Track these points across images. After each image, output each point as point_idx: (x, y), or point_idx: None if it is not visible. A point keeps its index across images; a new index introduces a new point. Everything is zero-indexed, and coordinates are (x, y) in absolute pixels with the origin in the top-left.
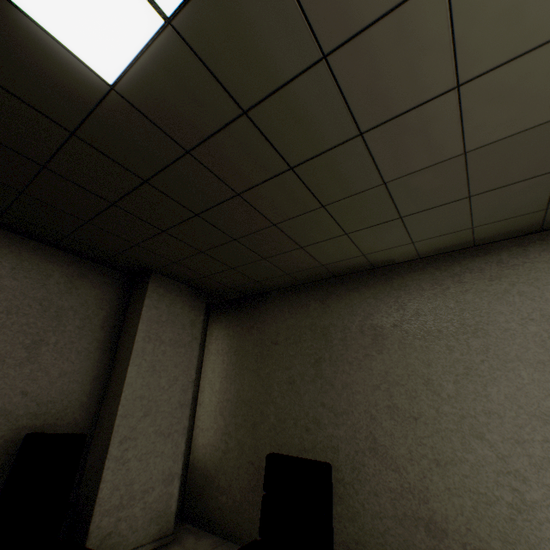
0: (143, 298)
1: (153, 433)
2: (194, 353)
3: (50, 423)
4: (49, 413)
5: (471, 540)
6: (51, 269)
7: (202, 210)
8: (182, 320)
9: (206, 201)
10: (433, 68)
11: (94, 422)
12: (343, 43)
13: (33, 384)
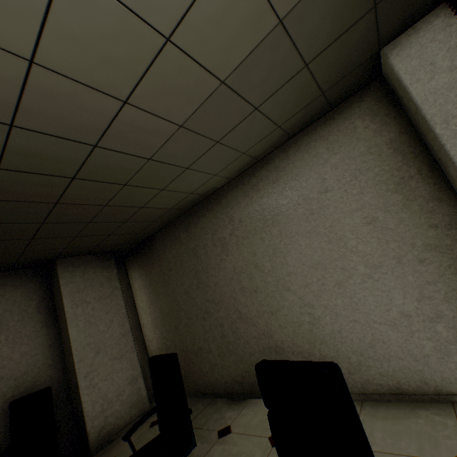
0: (58, 280)
1: (109, 361)
2: (119, 298)
3: (31, 386)
4: (27, 381)
5: (296, 349)
6: None
7: (44, 219)
8: (99, 280)
9: (39, 214)
10: (95, 101)
11: (64, 371)
12: (14, 115)
13: (4, 370)
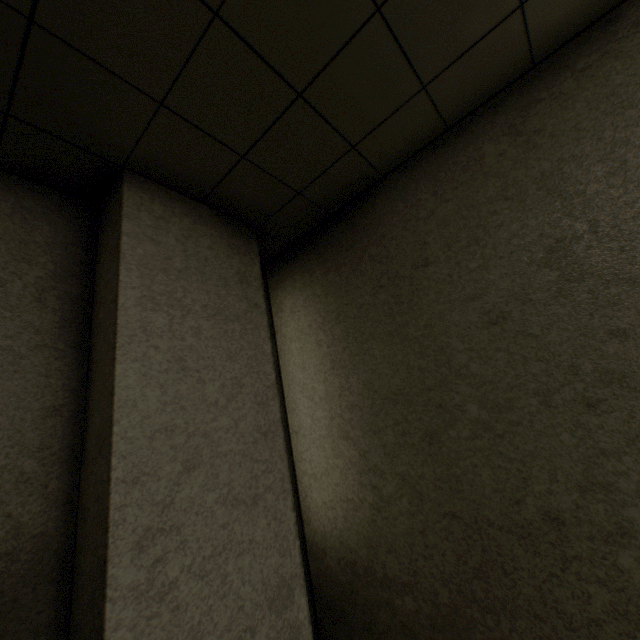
0: (118, 221)
1: (218, 505)
2: (261, 333)
3: None
4: None
5: None
6: None
7: None
8: (219, 270)
9: None
10: None
11: (68, 513)
12: None
13: None
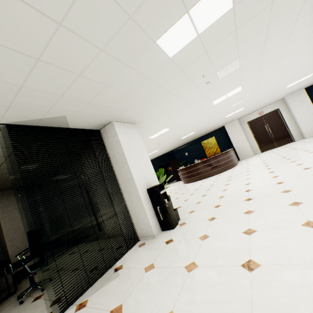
0: None
1: (21, 235)
2: (27, 207)
3: None
4: None
5: (88, 225)
6: None
7: None
8: (16, 200)
9: None
10: None
11: (0, 240)
12: None
13: None
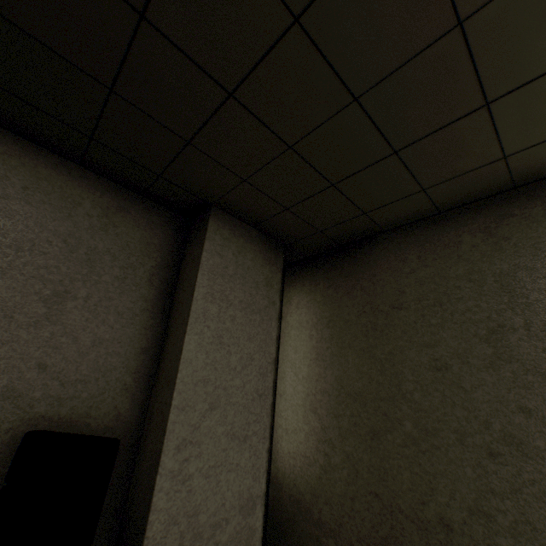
0: (202, 241)
1: (223, 435)
2: (272, 323)
3: (79, 412)
4: (78, 398)
5: None
6: (79, 195)
7: None
8: (254, 276)
9: None
10: None
11: (142, 413)
12: None
13: (55, 354)
